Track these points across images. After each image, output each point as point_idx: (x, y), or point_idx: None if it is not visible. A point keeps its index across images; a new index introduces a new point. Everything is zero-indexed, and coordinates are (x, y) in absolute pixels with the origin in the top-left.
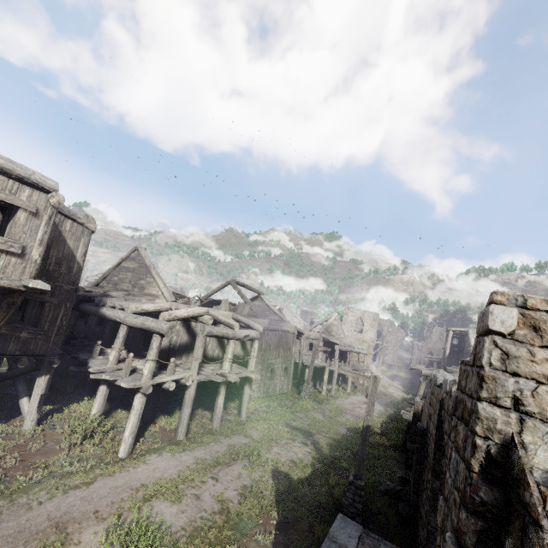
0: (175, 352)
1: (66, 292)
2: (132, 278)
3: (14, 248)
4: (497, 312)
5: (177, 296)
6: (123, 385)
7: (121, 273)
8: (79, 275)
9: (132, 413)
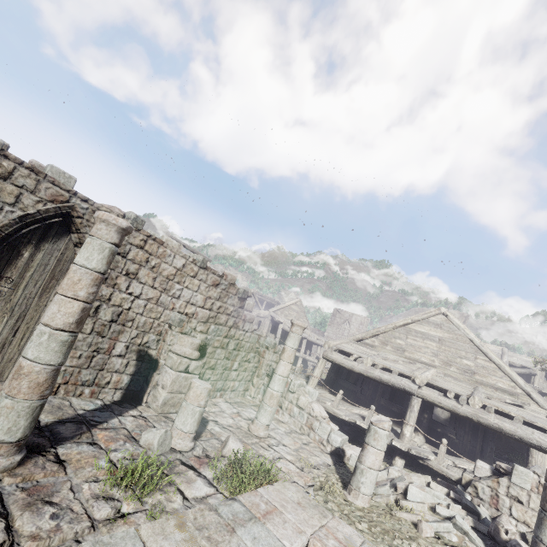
0: None
1: None
2: None
3: None
4: None
5: None
6: None
7: None
8: None
9: None
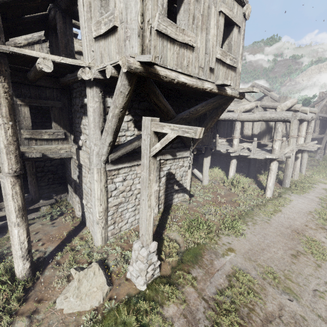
0: (260, 136)
1: None
2: None
3: (234, 64)
4: None
5: None
6: (269, 157)
7: None
8: None
9: (271, 173)
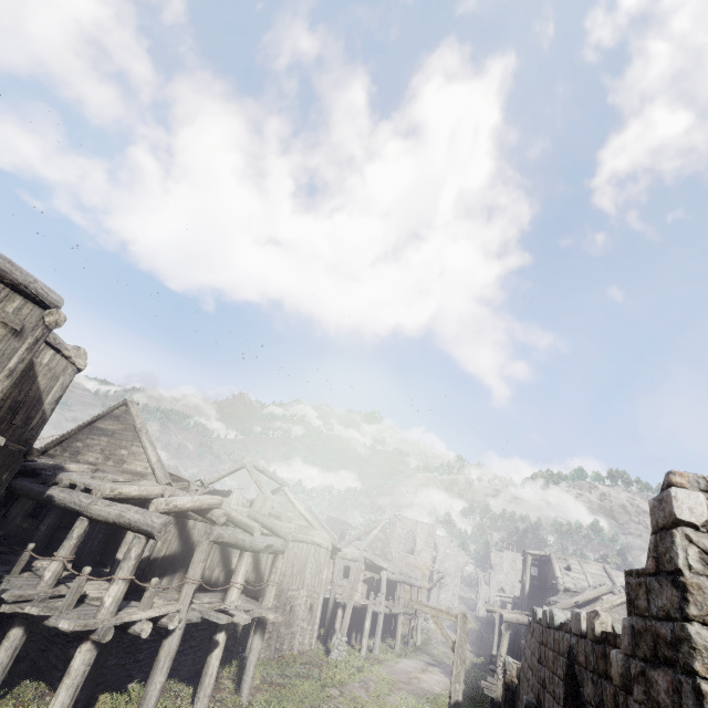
0: (155, 569)
1: (9, 455)
2: (107, 445)
3: None
4: (682, 496)
5: (171, 478)
6: (65, 625)
7: (90, 437)
8: (38, 430)
9: (64, 684)
